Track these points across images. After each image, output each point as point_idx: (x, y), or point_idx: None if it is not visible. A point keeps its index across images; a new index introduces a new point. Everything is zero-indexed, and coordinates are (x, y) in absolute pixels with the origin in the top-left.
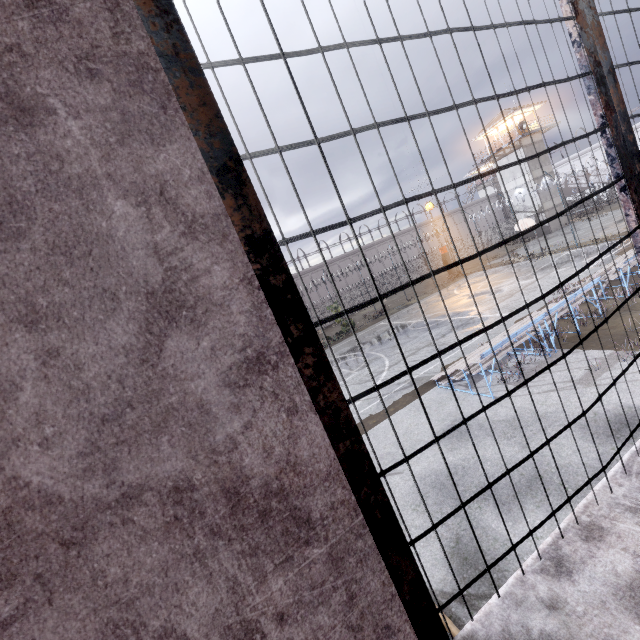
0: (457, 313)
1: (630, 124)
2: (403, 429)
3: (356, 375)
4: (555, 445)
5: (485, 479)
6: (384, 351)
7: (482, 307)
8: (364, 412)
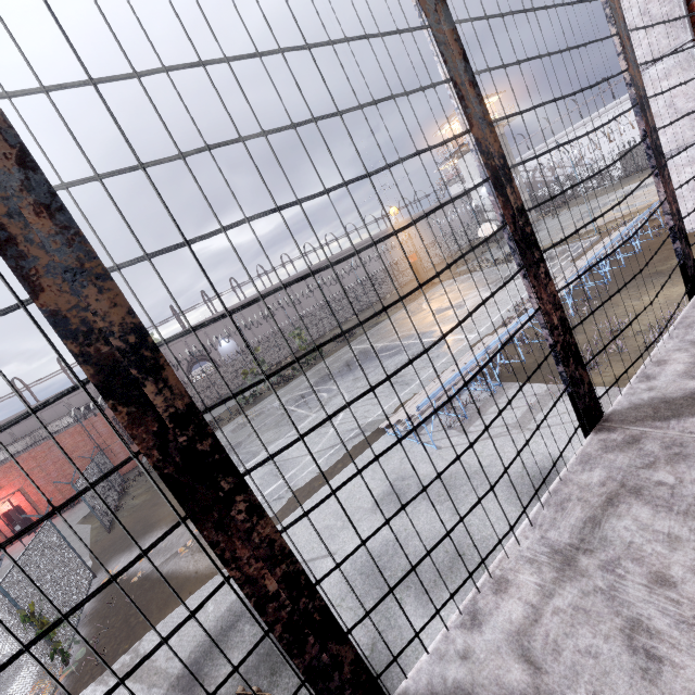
0: (421, 334)
1: (204, 422)
2: (346, 493)
3: (313, 418)
4: (482, 510)
5: (412, 559)
6: (345, 385)
7: (445, 327)
8: (312, 470)
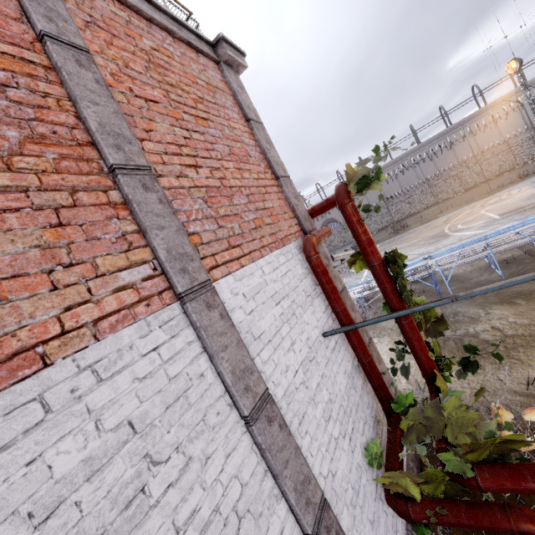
0: None
1: None
2: None
3: None
4: None
5: None
6: None
7: None
8: None
